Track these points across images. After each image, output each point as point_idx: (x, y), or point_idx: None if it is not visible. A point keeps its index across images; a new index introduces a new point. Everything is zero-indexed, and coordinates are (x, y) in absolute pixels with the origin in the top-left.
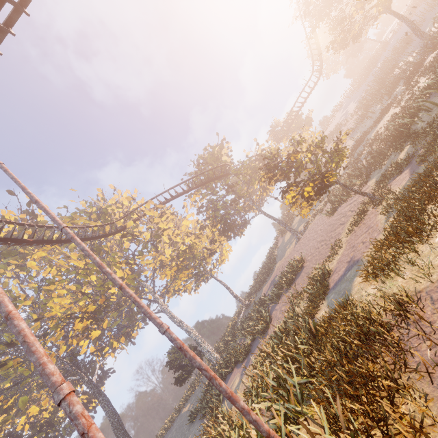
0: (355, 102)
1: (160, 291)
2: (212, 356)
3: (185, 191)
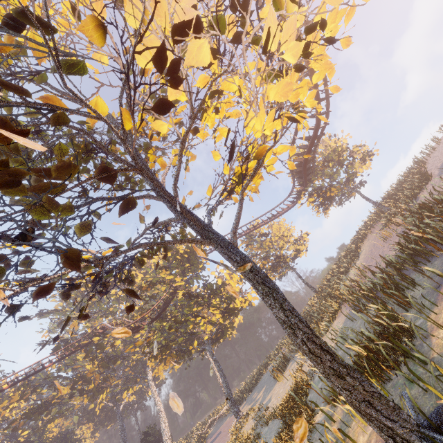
0: None
1: None
2: None
3: None
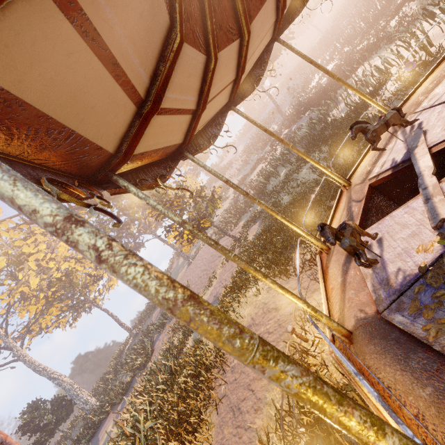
0: (243, 146)
1: (18, 332)
2: (86, 402)
3: None
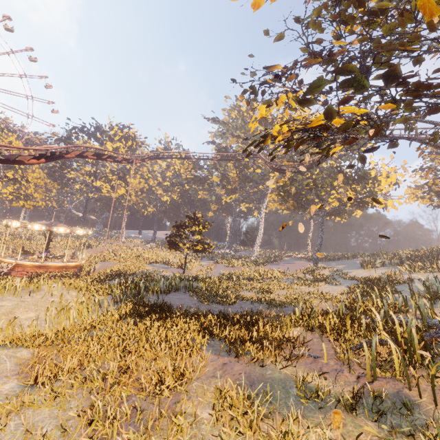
0: None
1: None
2: (253, 251)
3: (266, 163)
